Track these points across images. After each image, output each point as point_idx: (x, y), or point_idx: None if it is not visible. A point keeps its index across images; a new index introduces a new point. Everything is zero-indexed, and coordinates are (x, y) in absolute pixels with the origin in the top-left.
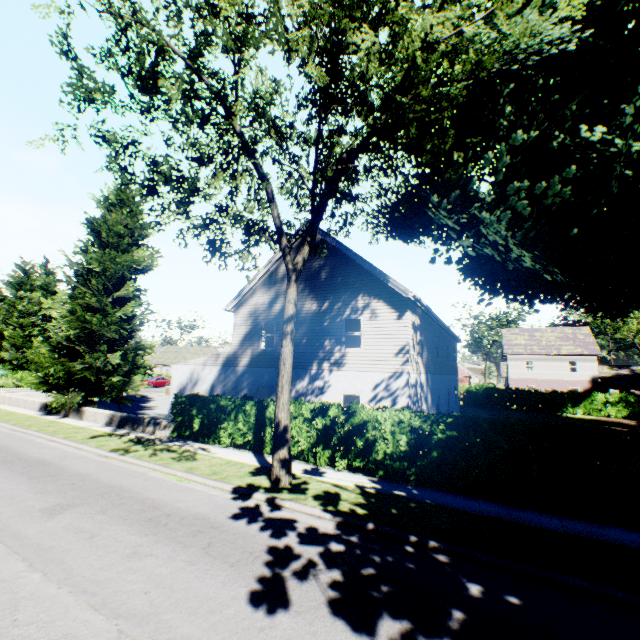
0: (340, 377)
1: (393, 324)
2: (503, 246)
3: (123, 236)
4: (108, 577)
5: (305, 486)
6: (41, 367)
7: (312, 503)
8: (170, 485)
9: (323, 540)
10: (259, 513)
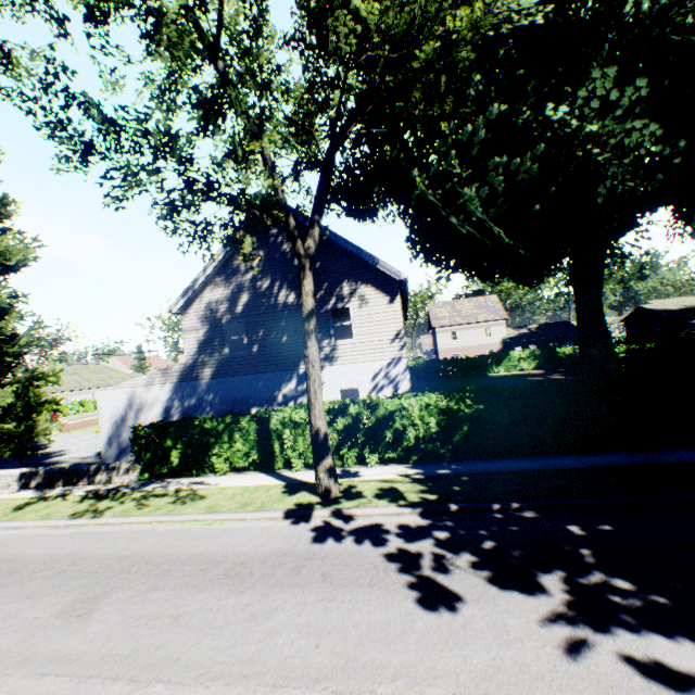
0: (334, 372)
1: (386, 309)
2: (478, 223)
3: None
4: (254, 651)
5: (356, 490)
6: None
7: (382, 503)
8: (203, 533)
9: (425, 533)
10: (338, 529)
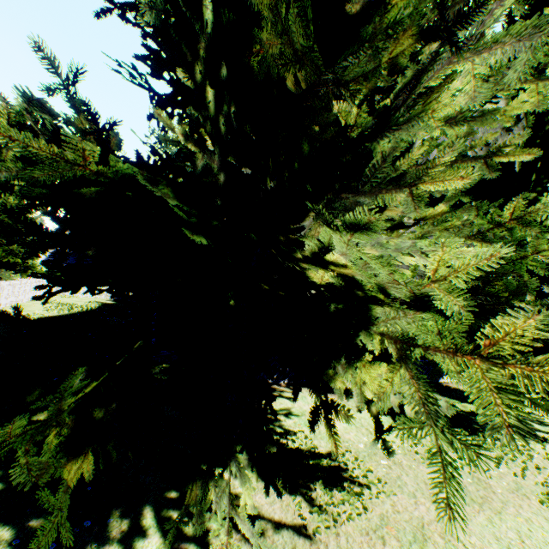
0: None
1: None
2: None
3: None
4: None
5: None
6: None
7: None
8: None
9: None
10: None
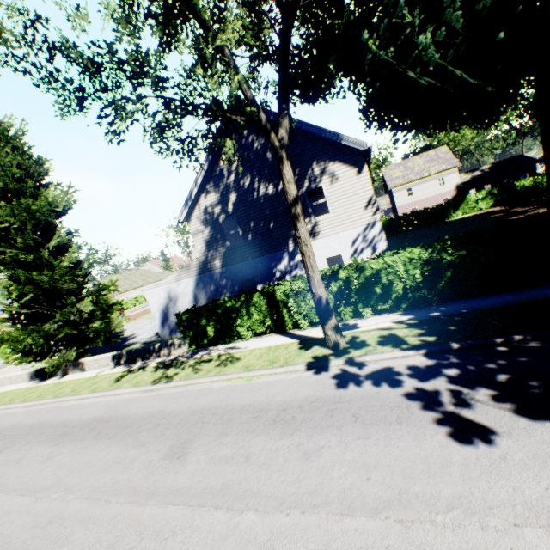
0: (318, 245)
1: (355, 181)
2: (435, 72)
3: (22, 180)
4: (316, 484)
5: (359, 340)
6: (15, 342)
7: (386, 349)
8: (247, 387)
9: (434, 372)
10: (354, 375)
